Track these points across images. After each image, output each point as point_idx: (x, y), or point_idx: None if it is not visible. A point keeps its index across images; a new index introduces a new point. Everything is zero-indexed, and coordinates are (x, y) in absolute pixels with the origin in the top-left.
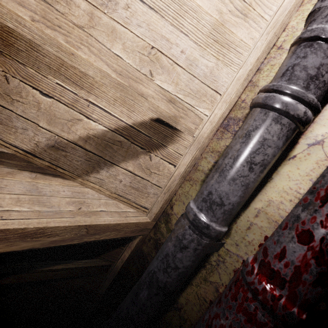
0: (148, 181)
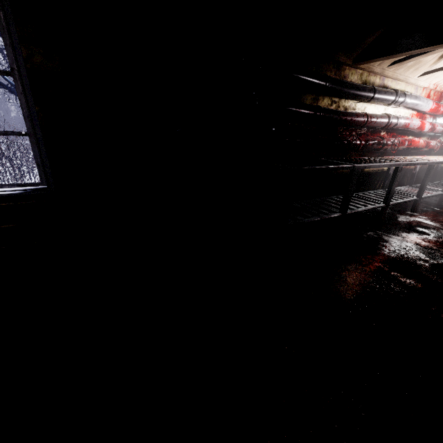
0: None
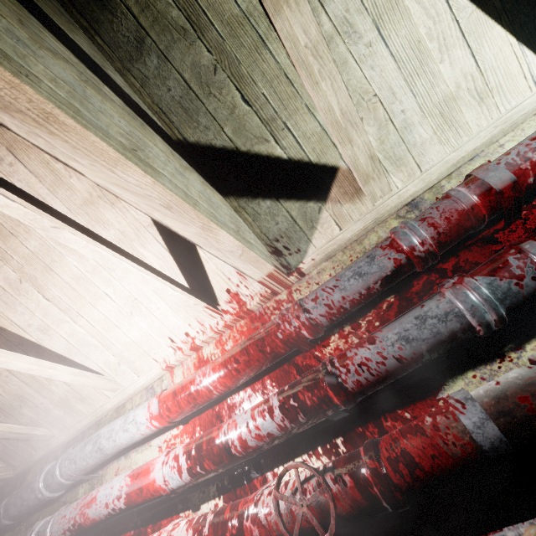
0: (17, 452)
